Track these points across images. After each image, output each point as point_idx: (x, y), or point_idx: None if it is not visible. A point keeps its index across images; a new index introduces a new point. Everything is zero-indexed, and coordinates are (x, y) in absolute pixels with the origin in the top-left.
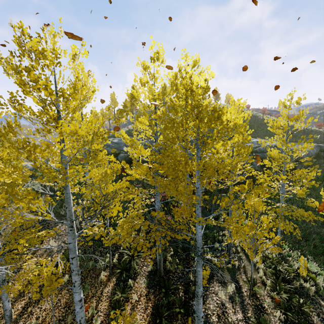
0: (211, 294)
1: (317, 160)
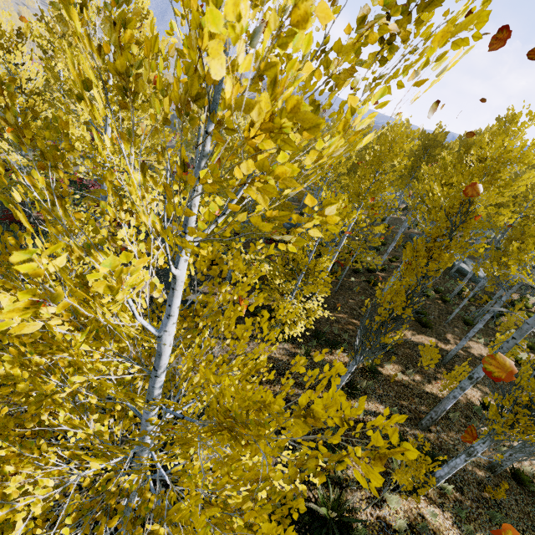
0: None
1: None
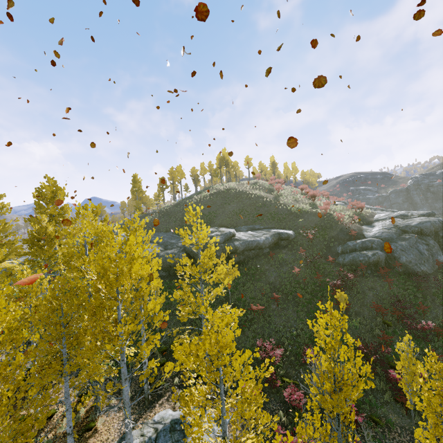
0: (2, 356)
1: (271, 251)
